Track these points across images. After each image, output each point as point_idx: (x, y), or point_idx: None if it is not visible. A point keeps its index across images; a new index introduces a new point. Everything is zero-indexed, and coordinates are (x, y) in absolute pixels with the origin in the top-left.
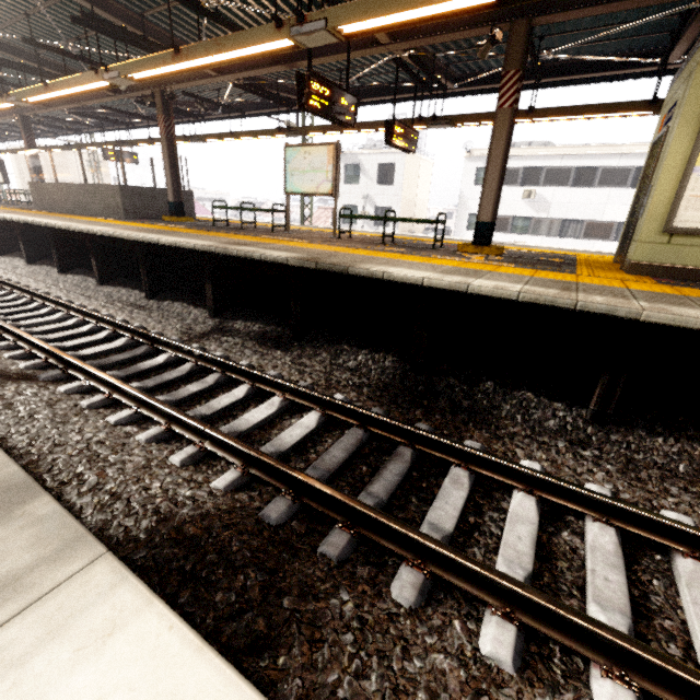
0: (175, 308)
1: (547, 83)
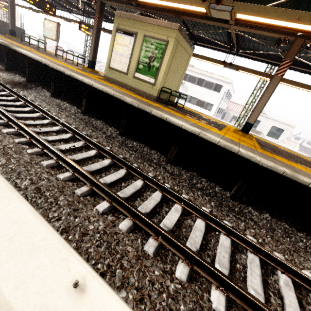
0: None
1: None
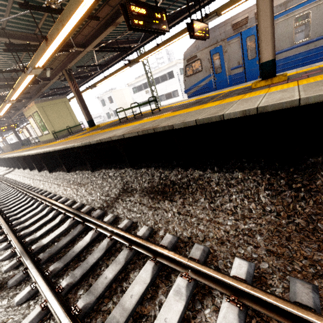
0: (4, 168)
1: (68, 94)
